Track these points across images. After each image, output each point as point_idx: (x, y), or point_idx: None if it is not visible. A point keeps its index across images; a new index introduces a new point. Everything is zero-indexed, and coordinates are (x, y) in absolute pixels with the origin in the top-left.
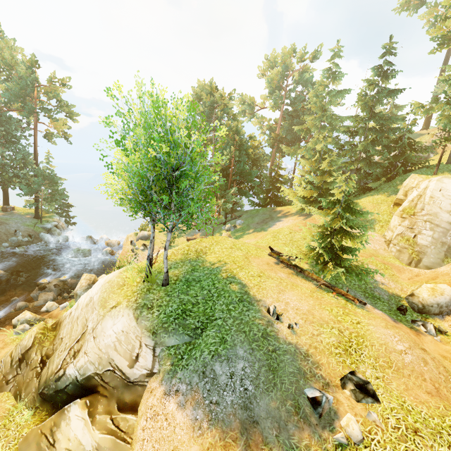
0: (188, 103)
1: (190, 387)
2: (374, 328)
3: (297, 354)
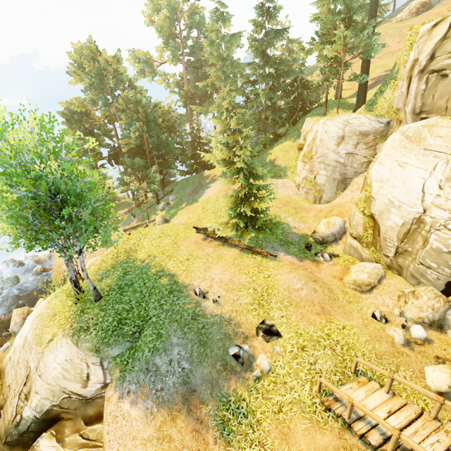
0: (37, 123)
1: (139, 385)
2: (280, 277)
3: (222, 322)
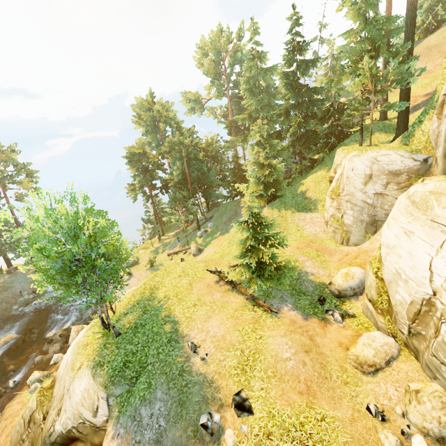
0: (64, 212)
1: (126, 431)
2: (272, 340)
3: (204, 383)
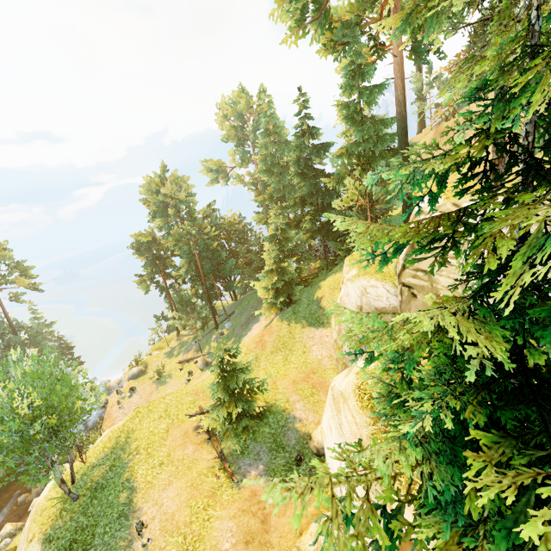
0: None
1: None
2: (218, 524)
3: None
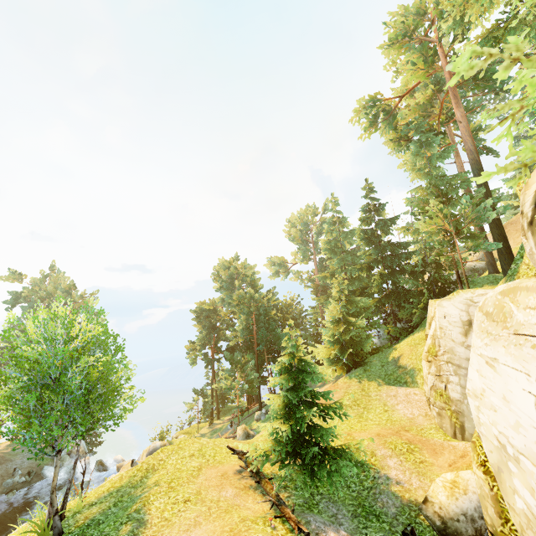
0: (63, 315)
1: None
2: None
3: None
